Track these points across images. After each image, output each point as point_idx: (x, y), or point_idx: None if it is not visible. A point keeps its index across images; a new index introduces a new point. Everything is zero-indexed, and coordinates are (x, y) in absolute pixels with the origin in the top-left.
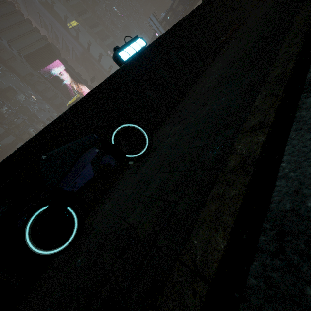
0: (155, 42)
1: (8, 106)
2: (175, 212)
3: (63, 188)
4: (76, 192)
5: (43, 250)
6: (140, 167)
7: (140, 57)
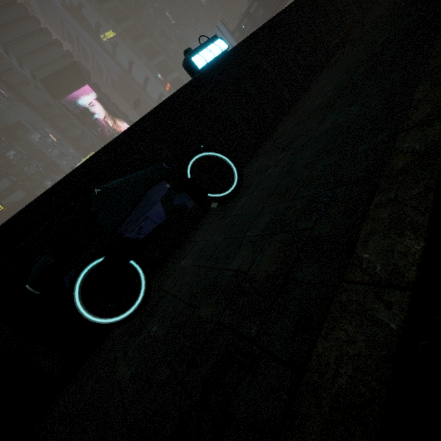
0: (240, 45)
1: (17, 149)
2: (313, 238)
3: (124, 234)
4: (142, 240)
5: (99, 318)
6: (228, 210)
7: (220, 64)
